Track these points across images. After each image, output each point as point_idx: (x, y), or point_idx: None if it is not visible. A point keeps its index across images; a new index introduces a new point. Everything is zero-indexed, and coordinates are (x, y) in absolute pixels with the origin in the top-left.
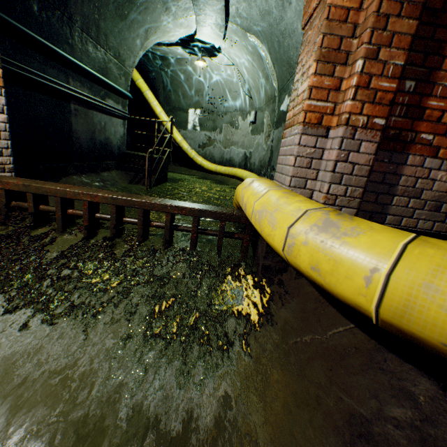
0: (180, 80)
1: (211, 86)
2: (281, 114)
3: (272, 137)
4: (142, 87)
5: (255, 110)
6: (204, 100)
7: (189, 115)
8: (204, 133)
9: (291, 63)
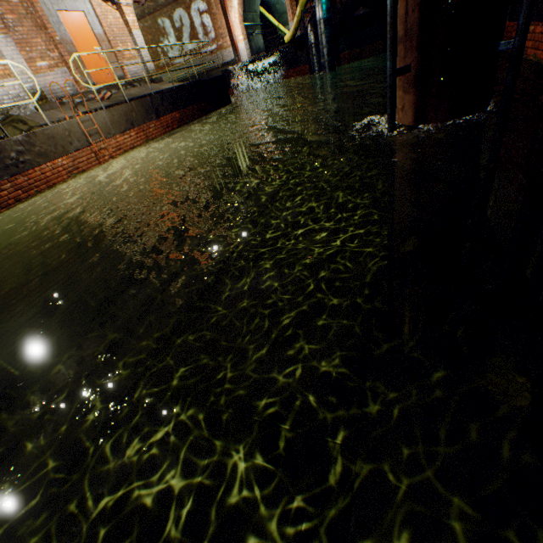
0: None
1: None
2: None
3: None
4: (262, 13)
5: None
6: None
7: None
8: None
9: None
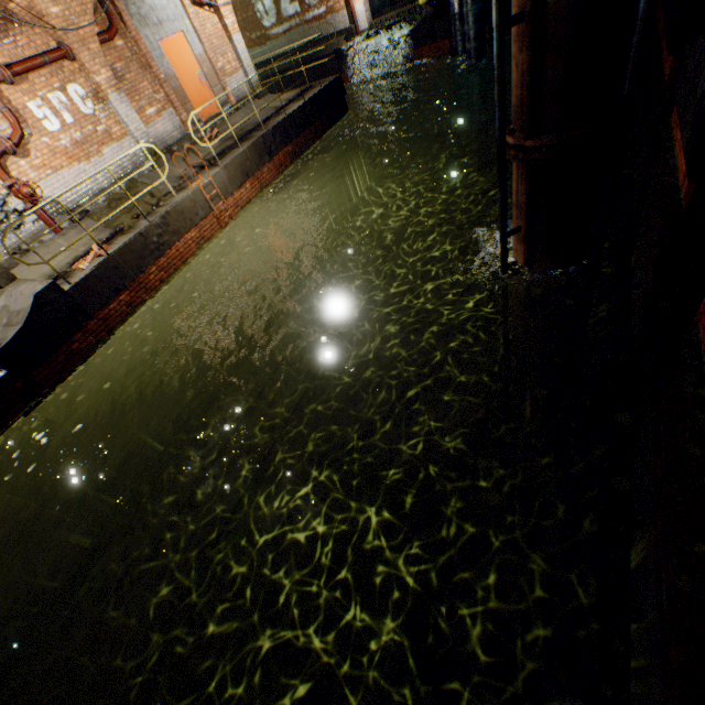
0: None
1: None
2: None
3: None
4: None
5: None
6: None
7: None
8: None
9: None
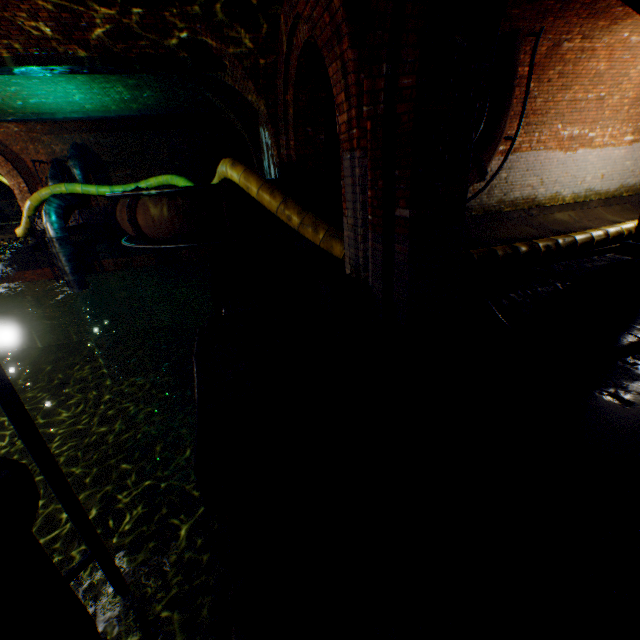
0: None
1: None
2: None
3: None
4: None
5: None
6: None
7: None
8: None
9: None
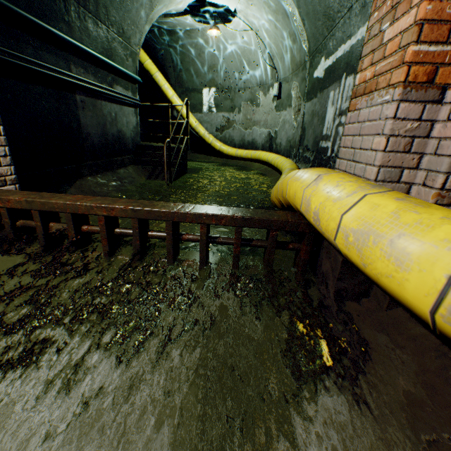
0: (191, 56)
1: (226, 60)
2: (315, 82)
3: (303, 112)
4: (150, 69)
5: (279, 81)
6: (218, 76)
7: (203, 96)
8: (221, 114)
9: (330, 14)
